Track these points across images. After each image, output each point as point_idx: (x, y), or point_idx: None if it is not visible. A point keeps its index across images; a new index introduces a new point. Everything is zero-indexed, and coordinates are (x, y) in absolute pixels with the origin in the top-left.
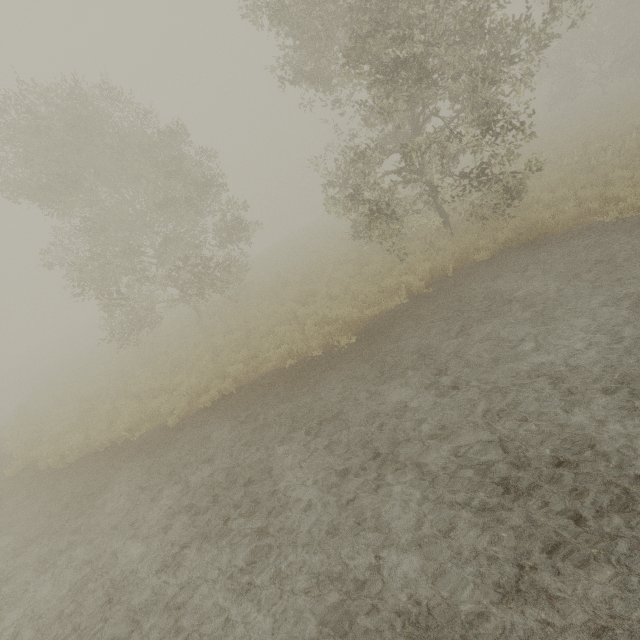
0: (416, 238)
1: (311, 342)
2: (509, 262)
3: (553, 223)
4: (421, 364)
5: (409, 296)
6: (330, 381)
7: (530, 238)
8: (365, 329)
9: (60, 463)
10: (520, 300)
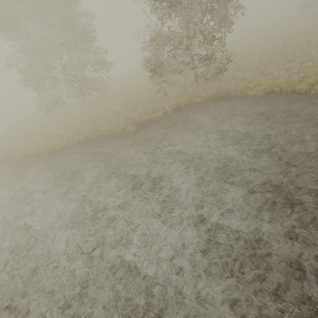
0: (183, 84)
1: (119, 126)
2: (205, 106)
3: (232, 90)
4: (147, 143)
5: (163, 113)
6: (116, 143)
7: (220, 96)
8: (140, 125)
9: (17, 157)
10: (194, 124)
